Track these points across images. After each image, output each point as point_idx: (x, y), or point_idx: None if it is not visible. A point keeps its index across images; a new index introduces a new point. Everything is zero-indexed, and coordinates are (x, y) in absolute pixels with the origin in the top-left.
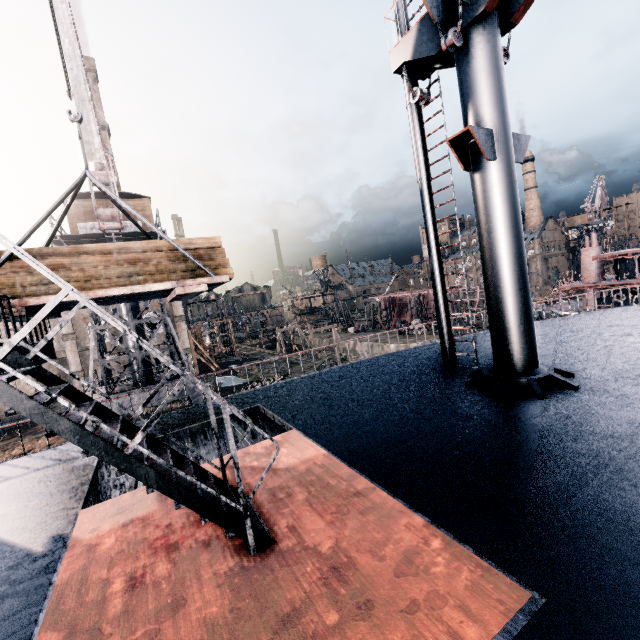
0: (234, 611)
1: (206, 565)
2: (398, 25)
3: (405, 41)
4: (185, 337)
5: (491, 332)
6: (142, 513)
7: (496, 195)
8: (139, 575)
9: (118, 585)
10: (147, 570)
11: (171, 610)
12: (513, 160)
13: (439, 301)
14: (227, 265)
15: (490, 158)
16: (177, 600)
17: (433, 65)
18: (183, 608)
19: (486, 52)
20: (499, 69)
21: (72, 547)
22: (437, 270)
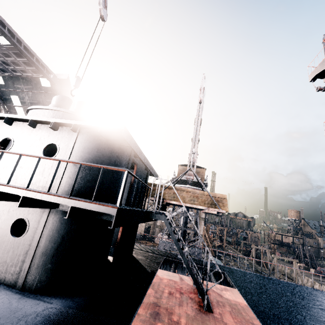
0: (194, 316)
1: (190, 302)
2: None
3: None
4: (201, 228)
5: None
6: (174, 279)
7: None
8: (172, 292)
9: (166, 291)
10: (174, 293)
11: (178, 304)
12: None
13: None
14: (226, 206)
15: None
16: (180, 304)
17: None
18: (181, 306)
19: None
20: None
21: (156, 276)
22: None
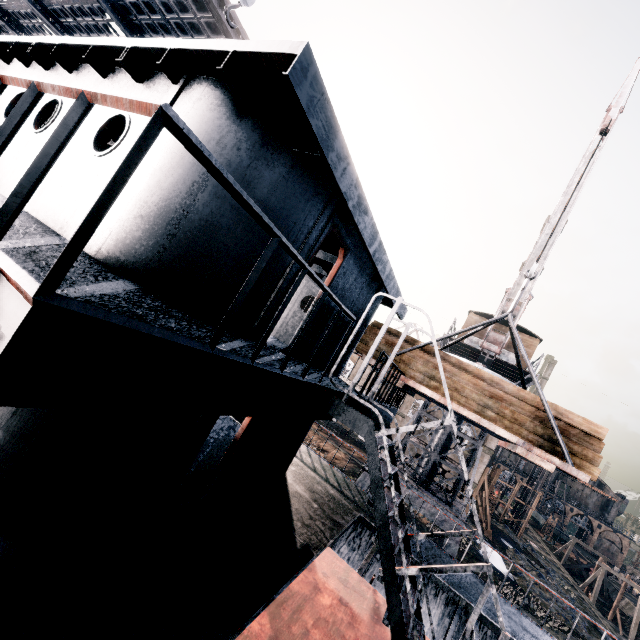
0: None
1: None
2: None
3: None
4: (479, 470)
5: None
6: (355, 608)
7: None
8: None
9: None
10: None
11: None
12: None
13: None
14: (595, 462)
15: None
16: None
17: None
18: None
19: None
20: None
21: (310, 569)
22: None
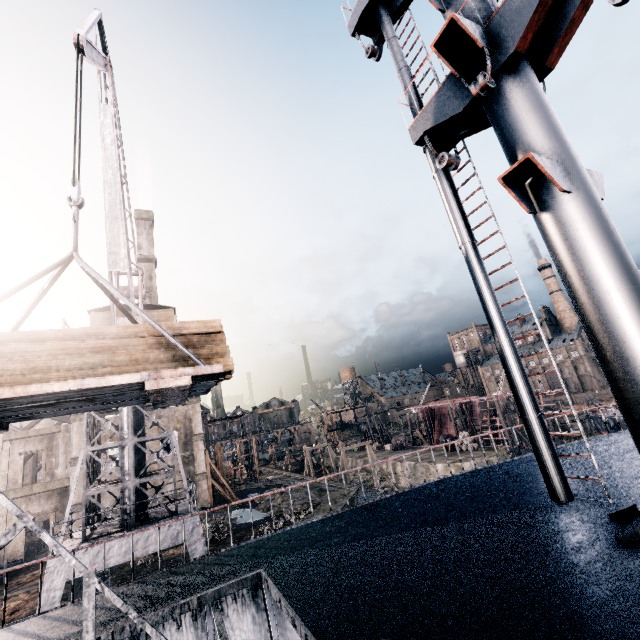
0: None
1: None
2: (414, 102)
3: (424, 112)
4: (201, 459)
5: (637, 436)
6: None
7: (586, 232)
8: None
9: None
10: None
11: None
12: (596, 191)
13: (521, 393)
14: (226, 354)
15: (565, 189)
16: None
17: (457, 133)
18: None
19: (526, 90)
20: (546, 103)
21: None
22: (508, 349)
